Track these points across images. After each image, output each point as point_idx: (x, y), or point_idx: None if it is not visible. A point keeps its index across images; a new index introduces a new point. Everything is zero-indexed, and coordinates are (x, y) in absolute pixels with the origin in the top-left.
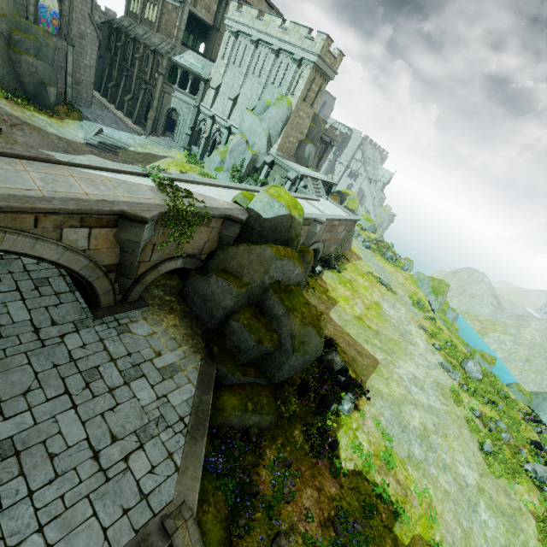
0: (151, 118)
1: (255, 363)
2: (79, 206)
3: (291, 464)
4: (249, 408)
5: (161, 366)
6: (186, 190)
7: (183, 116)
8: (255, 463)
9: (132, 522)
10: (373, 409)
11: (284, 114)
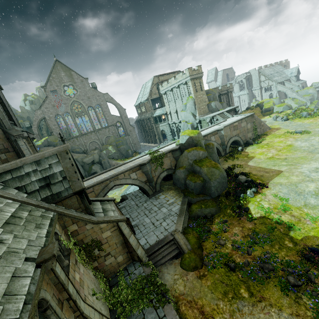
0: (157, 138)
1: (202, 193)
2: (130, 167)
3: (226, 221)
4: (203, 207)
5: (169, 203)
6: (157, 151)
7: (166, 130)
8: (210, 224)
9: (163, 234)
10: (273, 191)
11: (192, 103)
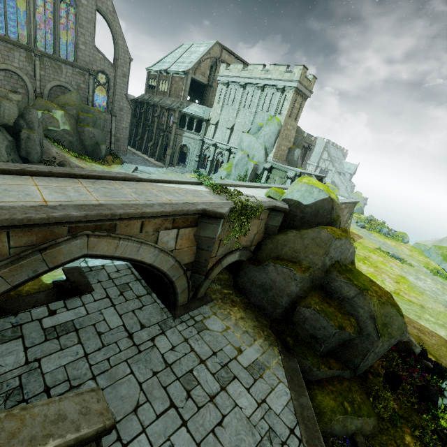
0: (169, 154)
1: (332, 352)
2: (173, 208)
3: None
4: (348, 410)
5: (247, 364)
6: (235, 190)
7: (191, 149)
8: None
9: None
10: None
11: (275, 129)
